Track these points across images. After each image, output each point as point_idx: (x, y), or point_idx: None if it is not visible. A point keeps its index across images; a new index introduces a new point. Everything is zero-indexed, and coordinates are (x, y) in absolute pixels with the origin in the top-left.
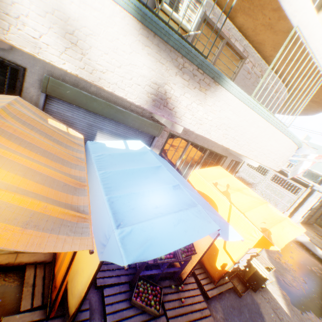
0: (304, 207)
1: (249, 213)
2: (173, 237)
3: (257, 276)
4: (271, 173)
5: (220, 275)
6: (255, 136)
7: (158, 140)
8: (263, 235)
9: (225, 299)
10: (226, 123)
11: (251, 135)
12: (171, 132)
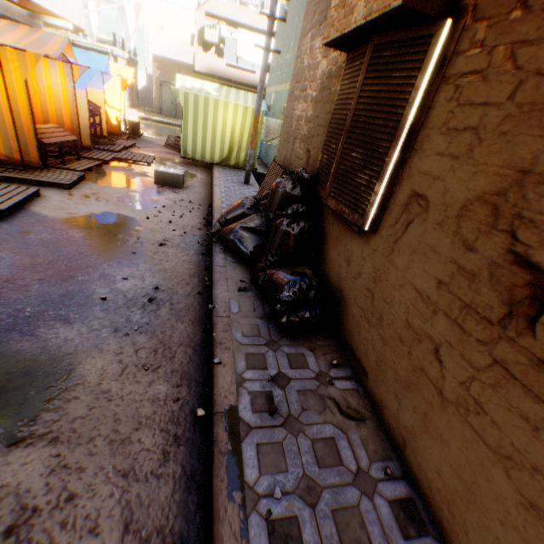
0: None
1: None
2: (99, 67)
3: (136, 126)
4: None
5: (120, 128)
6: None
7: None
8: (121, 79)
9: (132, 141)
10: None
11: None
12: None
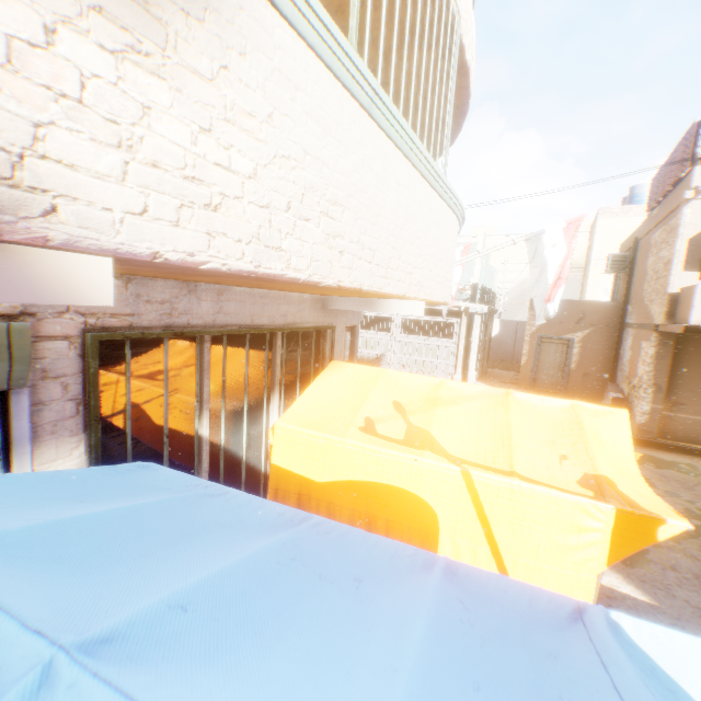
0: (472, 350)
1: (520, 458)
2: None
3: None
4: (398, 321)
5: None
6: (403, 221)
7: (38, 397)
8: (617, 509)
9: None
10: (317, 181)
11: (395, 218)
12: (94, 332)
